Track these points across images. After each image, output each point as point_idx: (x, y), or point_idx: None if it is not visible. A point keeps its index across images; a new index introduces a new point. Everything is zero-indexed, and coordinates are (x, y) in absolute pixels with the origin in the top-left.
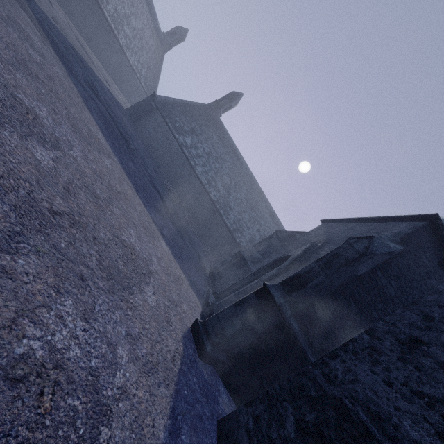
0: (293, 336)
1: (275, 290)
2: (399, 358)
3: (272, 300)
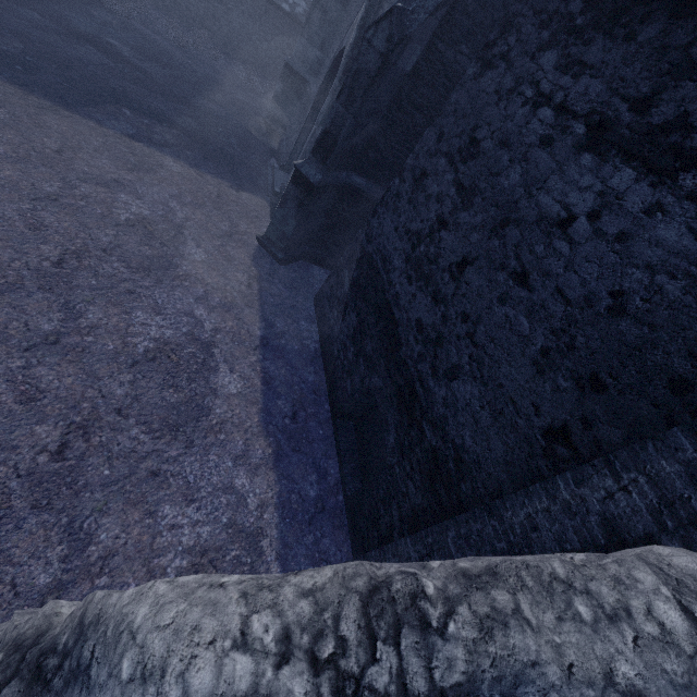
0: (360, 195)
1: (308, 167)
2: (409, 200)
3: (310, 182)
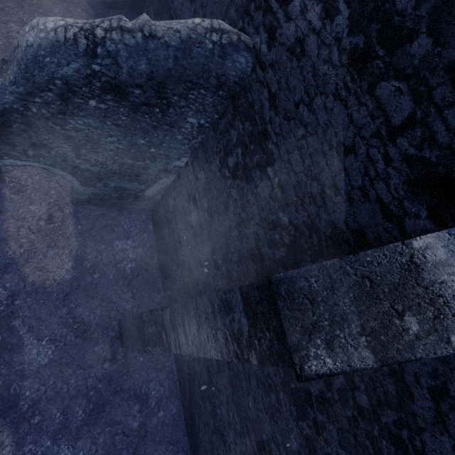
0: None
1: None
2: None
3: None
